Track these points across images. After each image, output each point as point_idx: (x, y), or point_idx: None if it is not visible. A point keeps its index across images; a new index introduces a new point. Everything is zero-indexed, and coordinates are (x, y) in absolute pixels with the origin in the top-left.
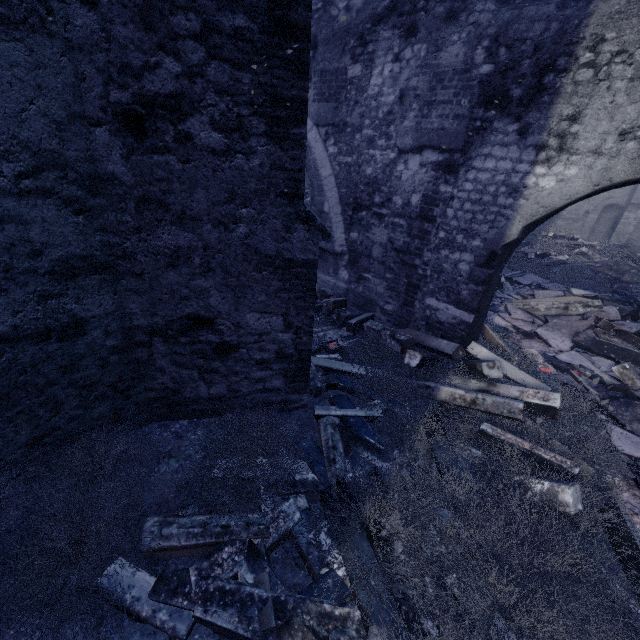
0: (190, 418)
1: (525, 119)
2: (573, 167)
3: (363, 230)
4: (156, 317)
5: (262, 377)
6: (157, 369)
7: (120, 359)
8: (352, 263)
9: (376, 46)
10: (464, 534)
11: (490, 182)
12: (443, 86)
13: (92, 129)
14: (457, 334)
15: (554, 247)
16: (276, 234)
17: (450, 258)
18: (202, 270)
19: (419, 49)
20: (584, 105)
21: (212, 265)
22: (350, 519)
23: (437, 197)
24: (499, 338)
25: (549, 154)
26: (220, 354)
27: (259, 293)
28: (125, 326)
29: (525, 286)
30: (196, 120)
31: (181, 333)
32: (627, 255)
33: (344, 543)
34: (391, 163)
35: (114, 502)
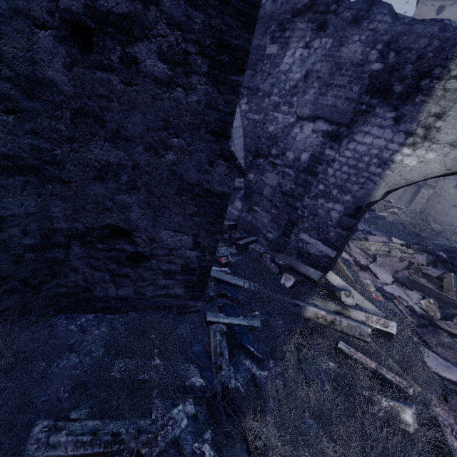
0: (96, 313)
1: (401, 110)
2: (432, 153)
3: (259, 173)
4: (77, 223)
5: (166, 285)
6: (71, 269)
7: (35, 257)
8: (246, 197)
9: (292, 33)
10: (329, 450)
11: (366, 153)
12: (341, 73)
13: (36, 30)
14: (321, 264)
15: (377, 205)
16: (200, 166)
17: (325, 206)
18: (128, 187)
19: (326, 42)
20: (449, 107)
21: (138, 184)
22: (233, 431)
23: (322, 158)
24: (347, 269)
25: (415, 140)
26: (132, 262)
27: (176, 214)
28: (45, 227)
29: (360, 231)
30: (144, 46)
31: (99, 240)
32: (422, 218)
33: (226, 455)
34: (290, 125)
35: (3, 404)
